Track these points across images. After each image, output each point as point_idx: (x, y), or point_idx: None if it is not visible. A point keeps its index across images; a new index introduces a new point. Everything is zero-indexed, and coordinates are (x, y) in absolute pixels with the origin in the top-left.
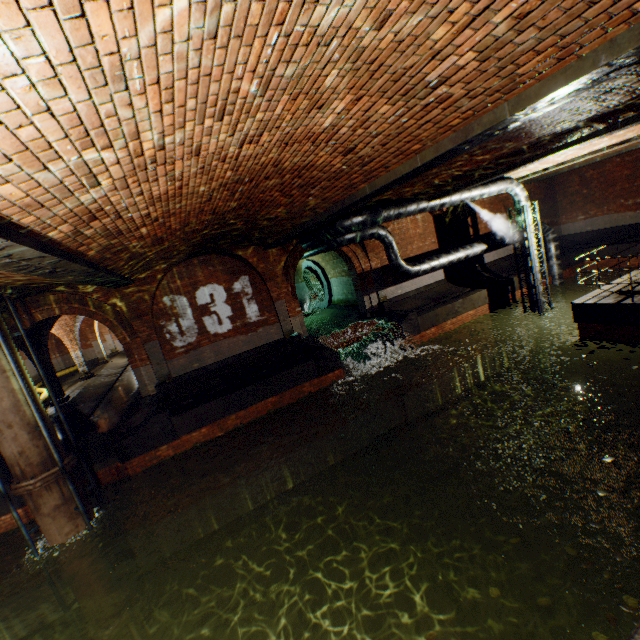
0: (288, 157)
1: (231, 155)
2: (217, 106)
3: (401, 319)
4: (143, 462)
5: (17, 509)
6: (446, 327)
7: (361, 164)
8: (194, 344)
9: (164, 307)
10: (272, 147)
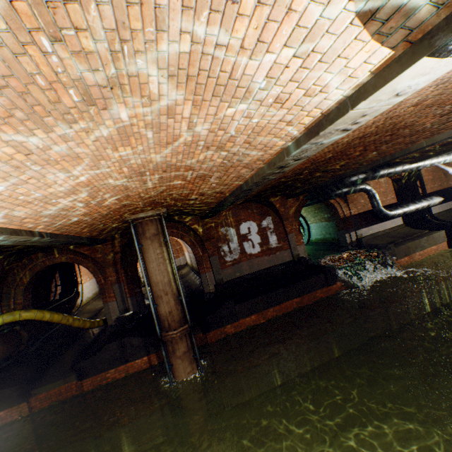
0: (410, 118)
1: (395, 114)
2: (450, 77)
3: (381, 249)
4: (216, 335)
5: (144, 356)
6: (415, 257)
7: (442, 123)
8: (237, 260)
9: (221, 234)
10: (416, 110)
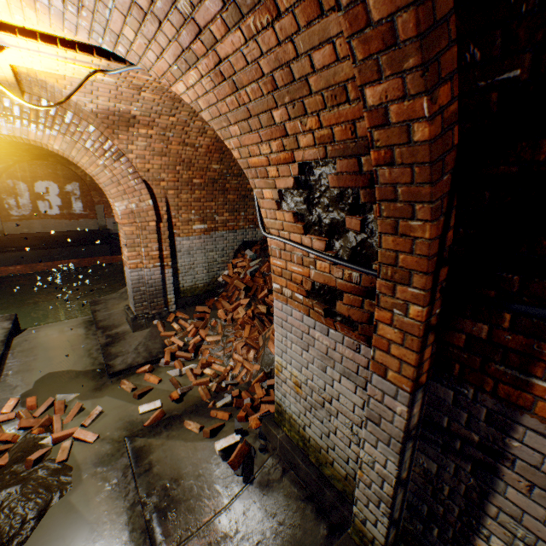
0: None
1: None
2: None
3: None
4: None
5: None
6: None
7: None
8: (27, 216)
9: (7, 186)
10: None
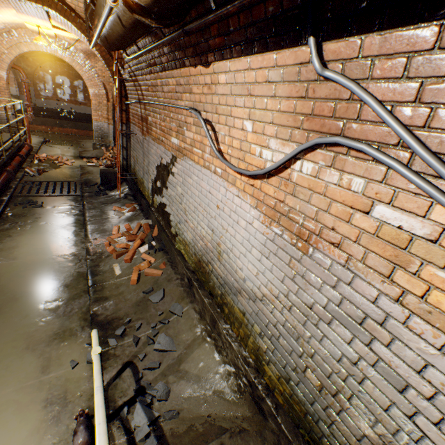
0: None
1: None
2: None
3: None
4: None
5: None
6: None
7: None
8: (50, 98)
9: (40, 76)
10: None
